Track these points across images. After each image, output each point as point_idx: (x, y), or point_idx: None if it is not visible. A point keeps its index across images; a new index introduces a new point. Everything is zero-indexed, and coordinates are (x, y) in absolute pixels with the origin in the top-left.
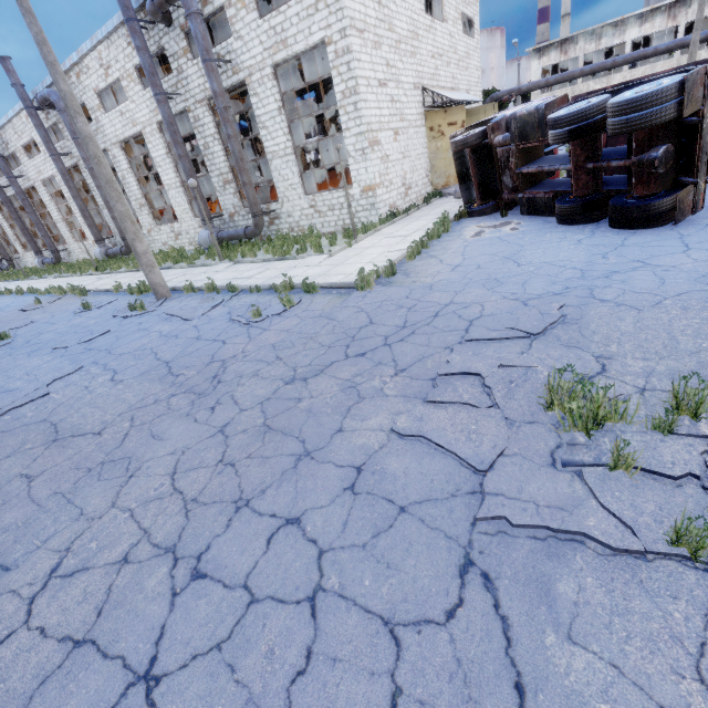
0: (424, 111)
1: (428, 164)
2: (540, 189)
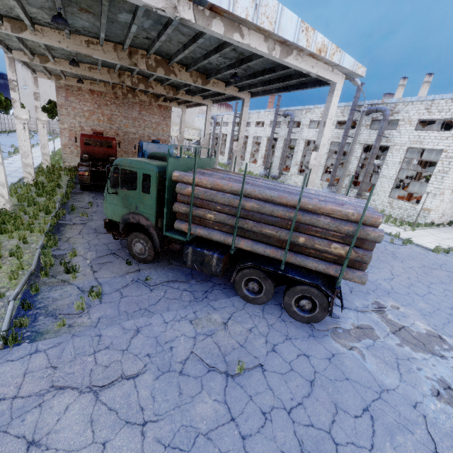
0: None
1: None
2: None
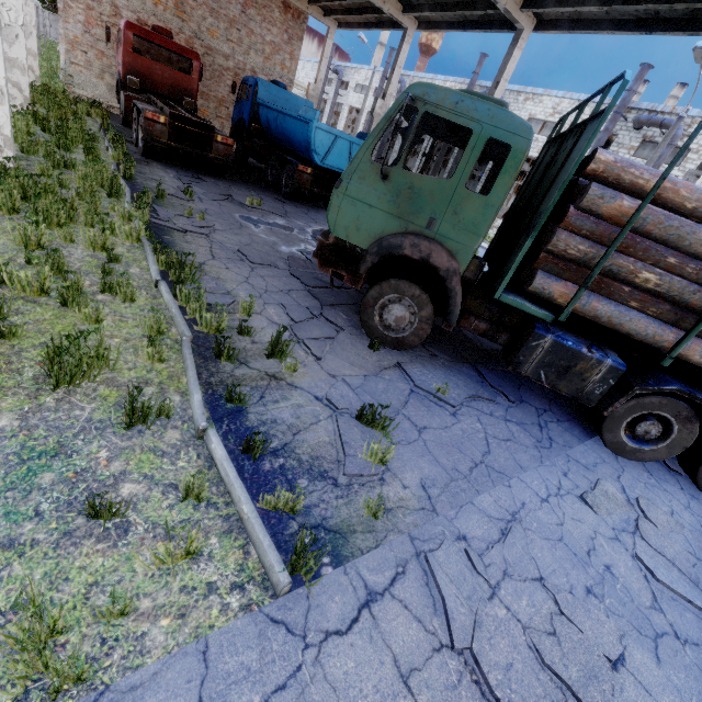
0: None
1: None
2: None
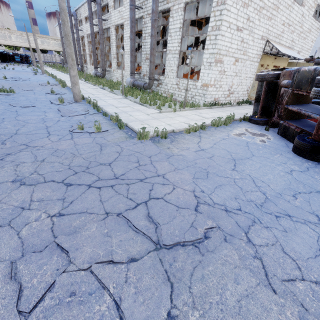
0: (262, 54)
1: (251, 84)
2: (295, 123)
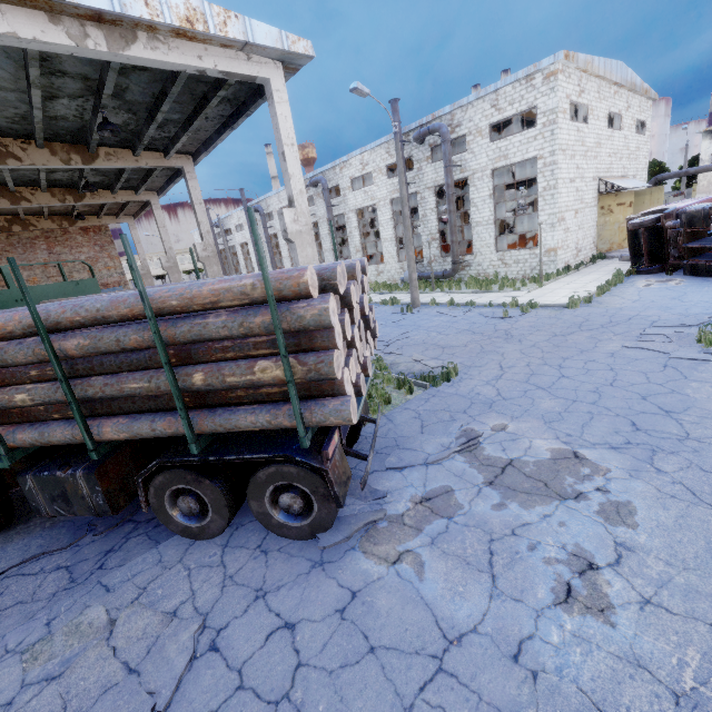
0: (597, 195)
1: (596, 233)
2: (702, 259)
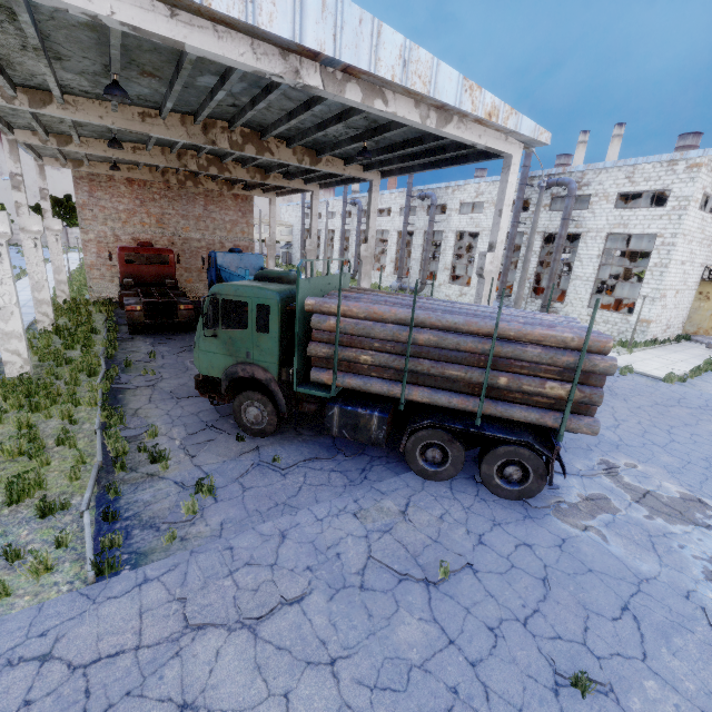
0: (700, 280)
1: (687, 315)
2: None
